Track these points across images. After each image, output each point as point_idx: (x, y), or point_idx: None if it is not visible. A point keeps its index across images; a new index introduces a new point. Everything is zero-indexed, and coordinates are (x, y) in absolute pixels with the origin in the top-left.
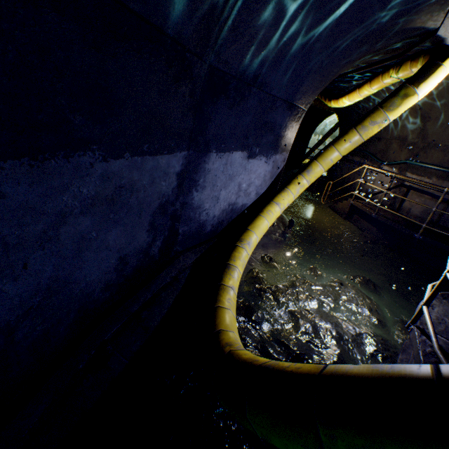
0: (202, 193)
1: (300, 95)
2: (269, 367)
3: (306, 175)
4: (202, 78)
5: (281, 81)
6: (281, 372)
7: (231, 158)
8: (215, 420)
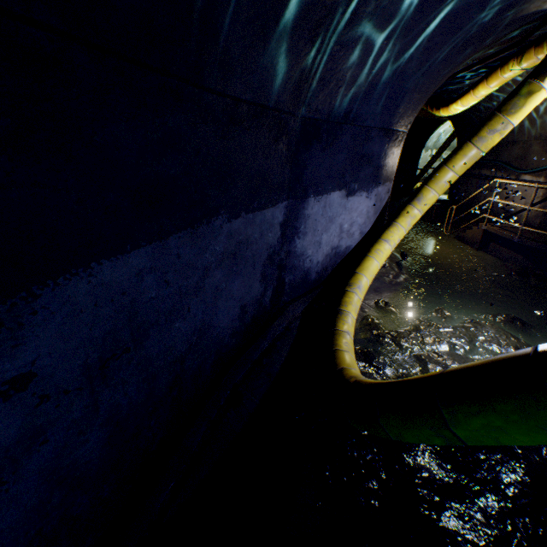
0: (304, 240)
1: (397, 118)
2: (394, 381)
3: (416, 204)
4: (295, 130)
5: (374, 110)
6: (406, 380)
7: (329, 200)
8: (348, 450)
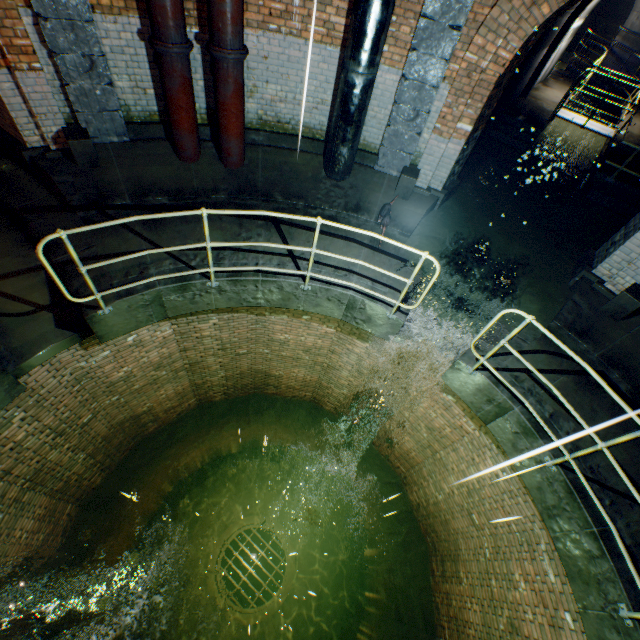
0: None
1: None
2: None
3: None
4: None
5: None
6: None
7: None
8: None
